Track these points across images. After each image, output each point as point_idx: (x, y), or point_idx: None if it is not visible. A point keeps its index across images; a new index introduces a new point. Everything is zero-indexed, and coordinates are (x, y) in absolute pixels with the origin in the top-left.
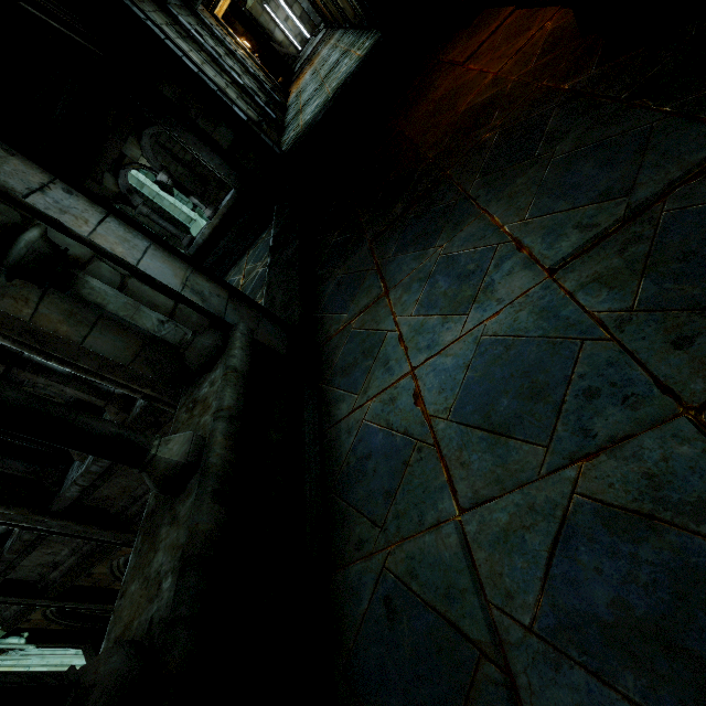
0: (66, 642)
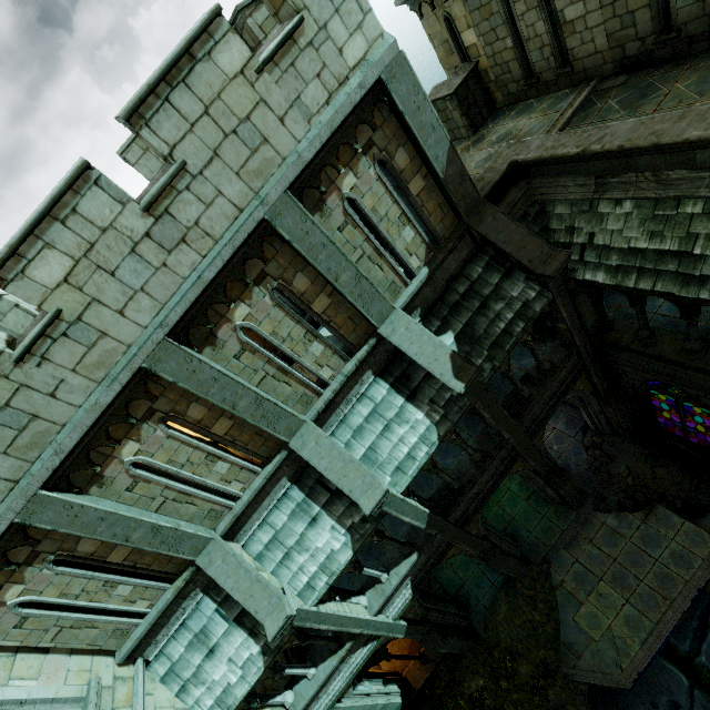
0: (421, 625)
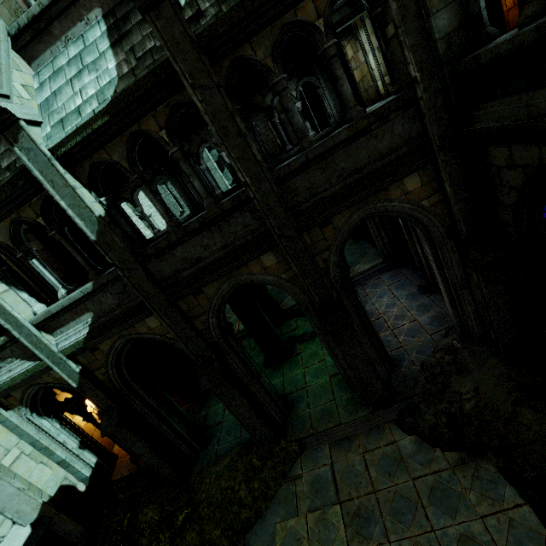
0: (102, 391)
